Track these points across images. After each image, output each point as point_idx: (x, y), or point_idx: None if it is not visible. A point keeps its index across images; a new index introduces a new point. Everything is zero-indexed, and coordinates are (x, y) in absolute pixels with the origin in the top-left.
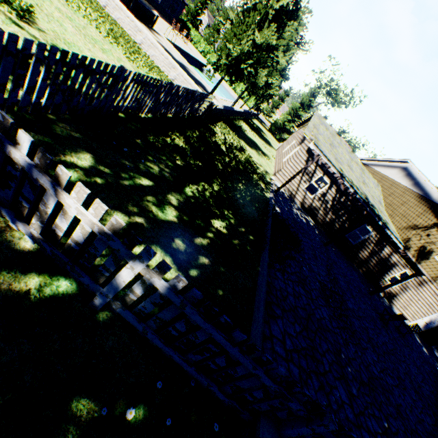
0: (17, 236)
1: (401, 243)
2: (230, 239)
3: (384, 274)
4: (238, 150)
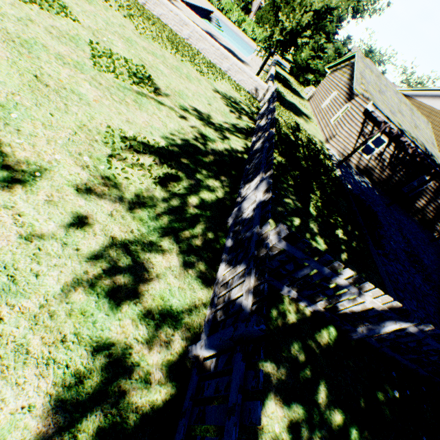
0: (301, 308)
1: None
2: (350, 243)
3: None
4: (296, 129)
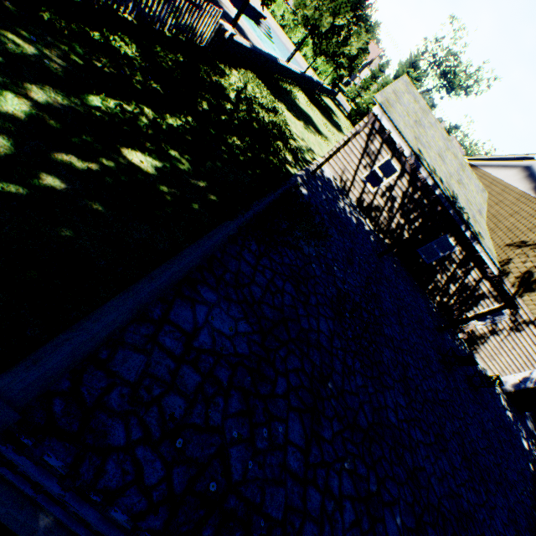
0: None
1: (496, 265)
2: (157, 183)
3: (467, 308)
4: (265, 109)
